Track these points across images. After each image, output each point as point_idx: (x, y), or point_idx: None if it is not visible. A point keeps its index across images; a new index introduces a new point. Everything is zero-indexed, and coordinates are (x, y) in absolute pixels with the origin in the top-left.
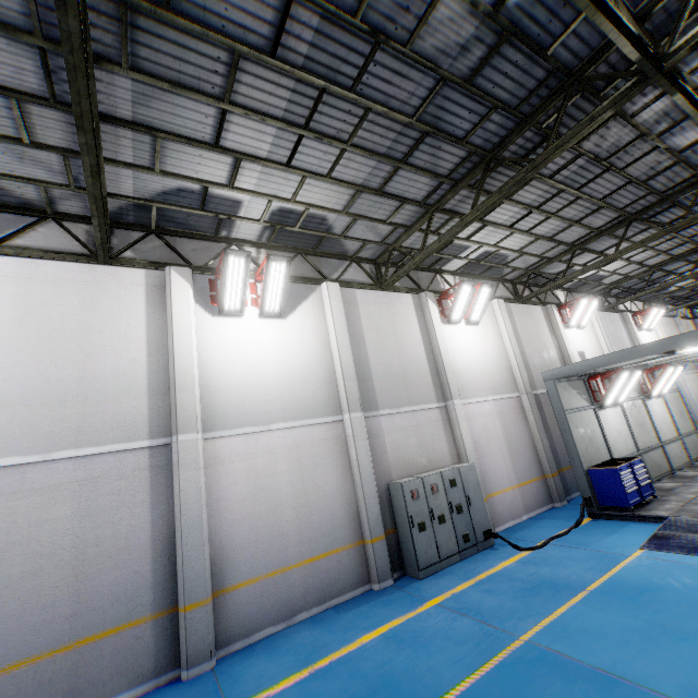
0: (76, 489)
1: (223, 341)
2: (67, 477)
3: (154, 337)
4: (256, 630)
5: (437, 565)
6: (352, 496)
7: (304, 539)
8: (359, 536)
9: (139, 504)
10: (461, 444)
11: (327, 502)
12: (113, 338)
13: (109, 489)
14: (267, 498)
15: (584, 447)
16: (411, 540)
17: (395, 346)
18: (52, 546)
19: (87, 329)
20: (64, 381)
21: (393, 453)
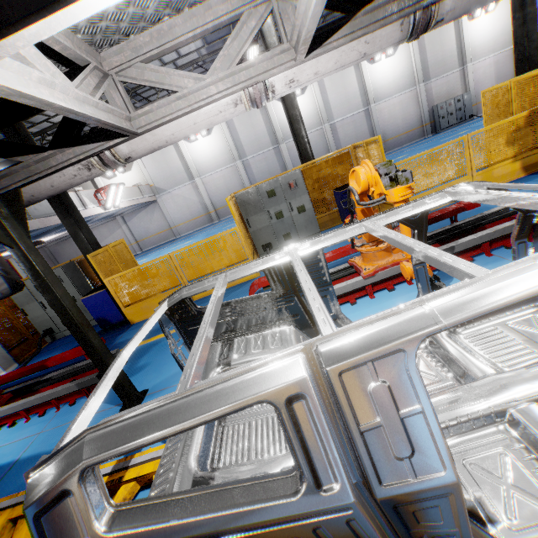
0: (352, 123)
1: (375, 73)
2: (350, 121)
3: (358, 79)
4: (394, 149)
5: (447, 128)
6: (419, 113)
7: (404, 127)
8: (421, 124)
9: (364, 124)
10: (467, 84)
11: (411, 116)
12: (349, 83)
13: (358, 122)
14: (393, 118)
15: None
16: (439, 122)
17: (440, 47)
18: (351, 135)
19: (343, 83)
20: (343, 98)
21: (435, 95)
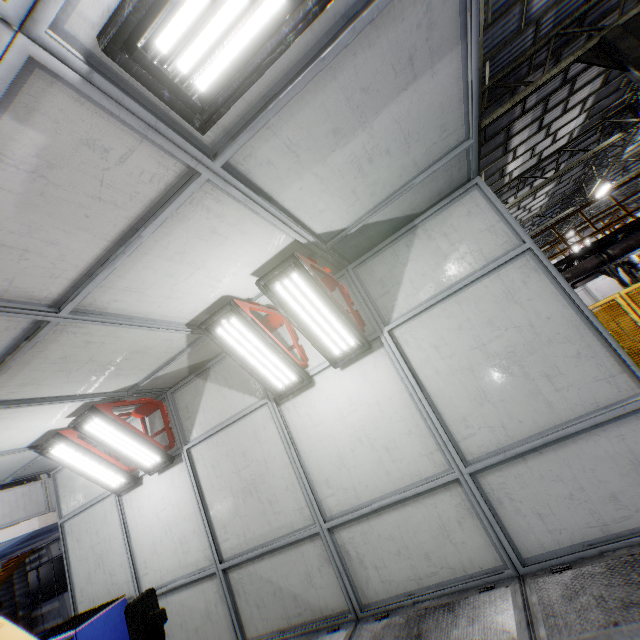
0: None
1: None
2: None
3: None
4: None
5: None
6: None
7: None
8: None
9: None
10: (594, 297)
11: None
12: None
13: None
14: None
15: None
16: None
17: None
18: None
19: None
20: None
21: None
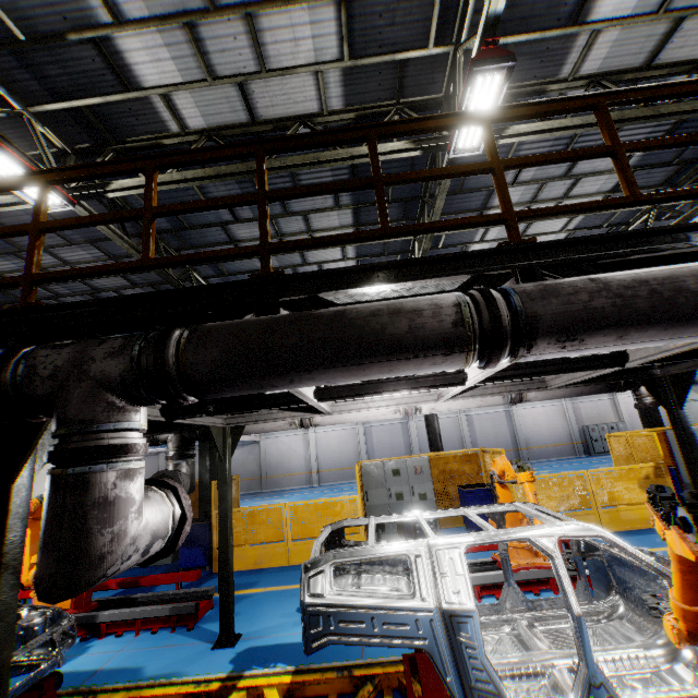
0: (491, 419)
1: None
2: (488, 417)
3: None
4: (539, 459)
5: (603, 453)
6: (568, 429)
7: (551, 439)
8: (571, 441)
9: (505, 424)
10: (620, 414)
11: (558, 430)
12: None
13: (497, 420)
14: (538, 426)
15: (691, 417)
16: (591, 444)
17: None
18: (489, 431)
19: None
20: None
21: (584, 416)
